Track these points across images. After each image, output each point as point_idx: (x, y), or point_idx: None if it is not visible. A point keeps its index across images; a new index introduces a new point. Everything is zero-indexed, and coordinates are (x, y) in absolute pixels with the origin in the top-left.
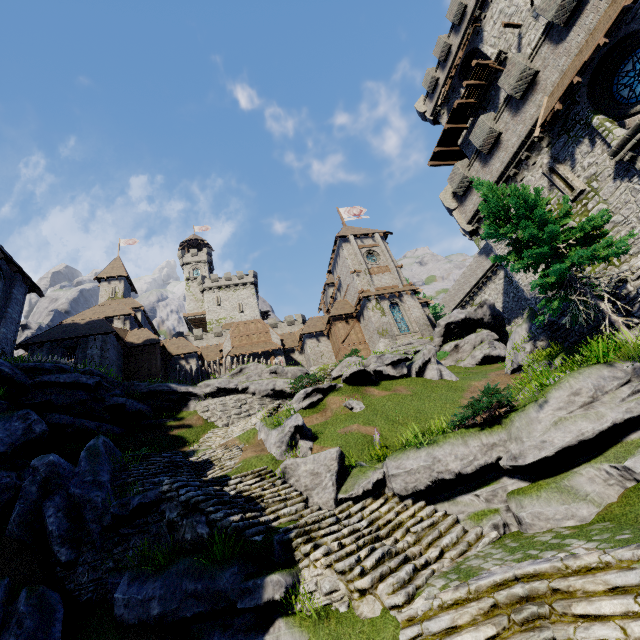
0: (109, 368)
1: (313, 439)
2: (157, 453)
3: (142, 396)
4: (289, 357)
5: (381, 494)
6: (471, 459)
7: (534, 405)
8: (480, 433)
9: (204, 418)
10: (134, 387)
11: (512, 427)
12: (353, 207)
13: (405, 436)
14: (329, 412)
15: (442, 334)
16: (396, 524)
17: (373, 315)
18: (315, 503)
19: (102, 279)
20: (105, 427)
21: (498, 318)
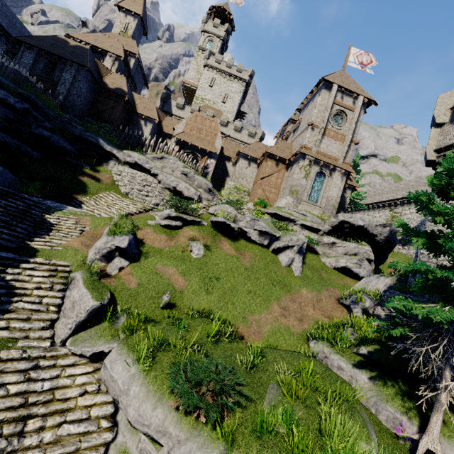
0: (75, 97)
1: (134, 260)
2: (25, 197)
3: (74, 137)
4: (223, 163)
5: (103, 359)
6: (145, 423)
7: (221, 453)
8: (172, 411)
9: (114, 179)
10: (70, 126)
11: (192, 441)
12: (367, 53)
13: (198, 305)
14: (174, 241)
15: (333, 225)
16: (62, 409)
17: (297, 173)
18: (56, 328)
19: (121, 8)
20: (24, 148)
21: (390, 243)
